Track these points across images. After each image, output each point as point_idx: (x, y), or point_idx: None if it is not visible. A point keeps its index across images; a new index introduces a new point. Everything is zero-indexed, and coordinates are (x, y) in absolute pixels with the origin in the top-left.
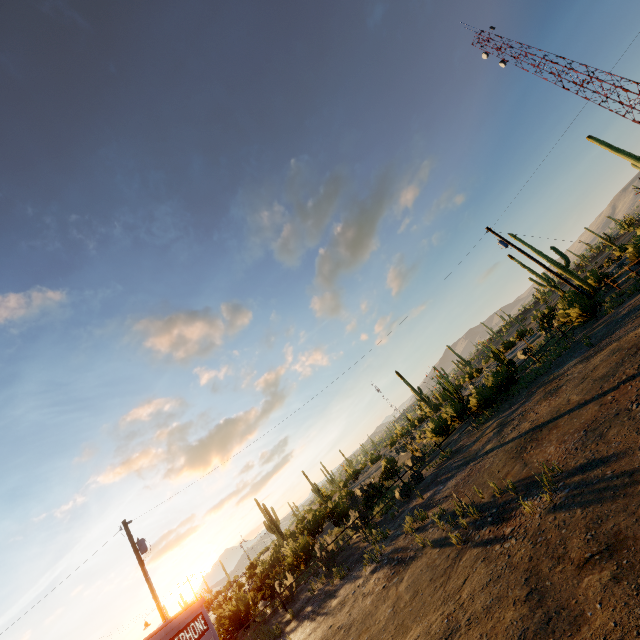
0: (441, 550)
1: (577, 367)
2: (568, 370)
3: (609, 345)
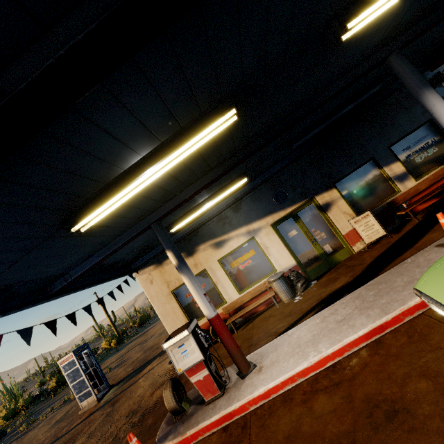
0: (61, 408)
1: (113, 357)
2: (109, 359)
3: (125, 348)
